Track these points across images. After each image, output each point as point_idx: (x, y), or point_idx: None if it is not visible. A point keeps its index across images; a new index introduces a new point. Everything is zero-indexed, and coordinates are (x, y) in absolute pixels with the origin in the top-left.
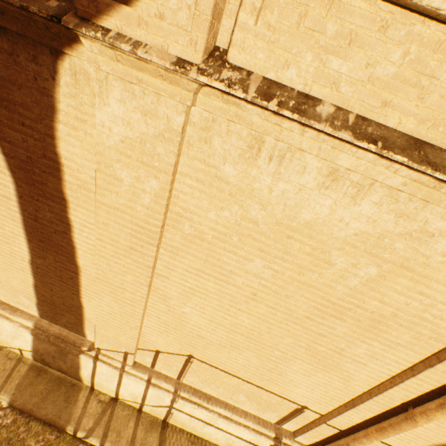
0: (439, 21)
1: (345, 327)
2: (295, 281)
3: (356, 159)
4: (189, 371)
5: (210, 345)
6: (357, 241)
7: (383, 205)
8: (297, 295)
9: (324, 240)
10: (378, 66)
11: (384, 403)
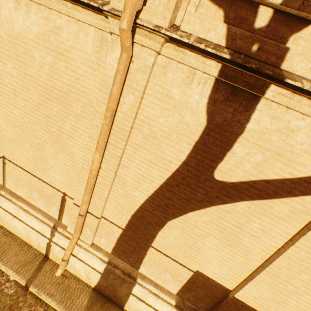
0: None
1: (56, 107)
2: (27, 76)
3: None
4: (7, 174)
5: (9, 144)
6: (38, 40)
7: (38, 15)
8: (31, 86)
9: (27, 43)
10: None
11: (88, 169)
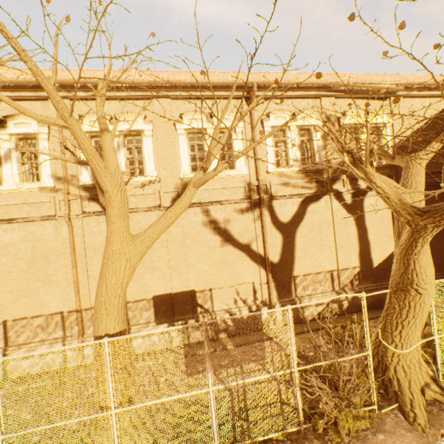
0: (4, 205)
1: (41, 264)
2: (17, 259)
3: (7, 226)
4: (9, 333)
5: (9, 307)
6: (22, 240)
7: (20, 231)
8: (21, 262)
9: (15, 244)
10: (0, 213)
11: (72, 283)
